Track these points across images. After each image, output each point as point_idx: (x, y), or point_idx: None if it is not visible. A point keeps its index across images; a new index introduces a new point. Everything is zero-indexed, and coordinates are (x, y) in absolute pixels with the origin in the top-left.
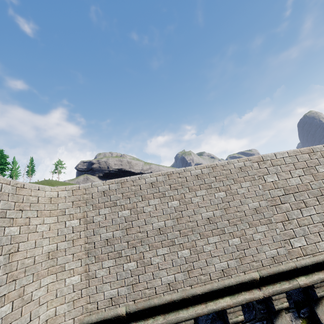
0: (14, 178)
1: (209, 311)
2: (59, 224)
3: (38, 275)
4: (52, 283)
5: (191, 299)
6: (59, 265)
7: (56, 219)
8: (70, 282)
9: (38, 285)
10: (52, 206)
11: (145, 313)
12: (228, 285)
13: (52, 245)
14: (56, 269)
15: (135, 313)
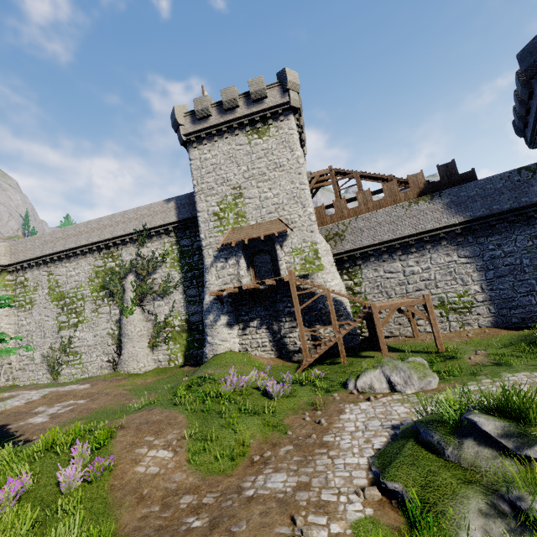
0: None
1: (28, 263)
2: (6, 249)
3: (2, 256)
4: (5, 258)
5: (25, 261)
6: (6, 255)
7: (5, 248)
8: (8, 258)
9: (2, 257)
10: (5, 246)
11: (19, 263)
12: (30, 259)
13: (5, 253)
14: (6, 256)
15: (17, 263)
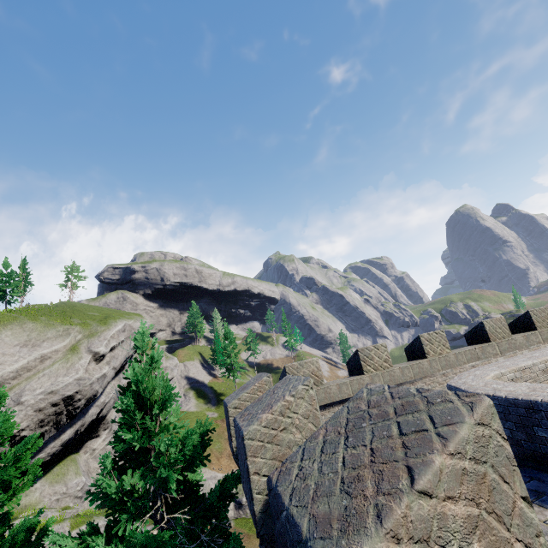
0: (7, 300)
1: None
2: None
3: None
4: None
5: None
6: None
7: None
8: None
9: None
10: None
11: None
12: None
13: None
14: None
15: None
